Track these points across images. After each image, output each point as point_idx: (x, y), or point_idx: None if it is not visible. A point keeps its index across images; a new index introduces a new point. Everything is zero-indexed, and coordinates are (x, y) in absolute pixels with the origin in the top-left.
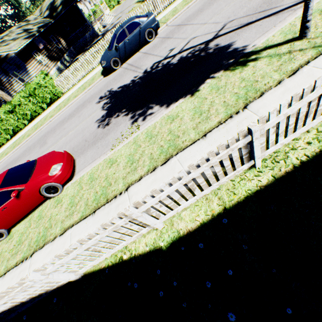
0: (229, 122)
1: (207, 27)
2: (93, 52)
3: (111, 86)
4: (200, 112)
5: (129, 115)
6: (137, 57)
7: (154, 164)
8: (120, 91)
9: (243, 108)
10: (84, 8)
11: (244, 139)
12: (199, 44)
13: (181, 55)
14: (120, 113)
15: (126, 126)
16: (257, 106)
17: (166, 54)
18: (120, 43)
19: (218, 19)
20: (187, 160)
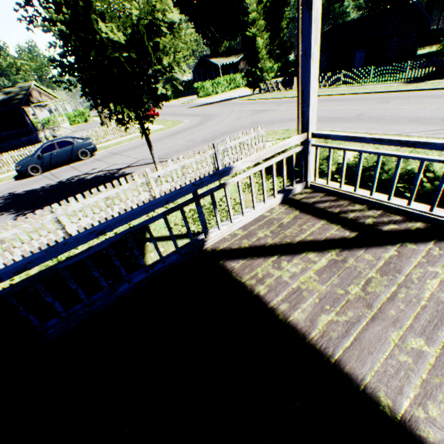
0: (87, 218)
1: (129, 160)
2: (16, 155)
3: (17, 189)
4: (74, 212)
5: (14, 214)
6: (63, 169)
7: (5, 249)
8: (23, 194)
9: (102, 210)
10: (39, 114)
11: (52, 214)
12: (115, 169)
13: (97, 174)
14: (6, 213)
15: (4, 223)
16: (110, 210)
17: (88, 171)
18: (46, 153)
19: (139, 156)
20: (36, 244)
